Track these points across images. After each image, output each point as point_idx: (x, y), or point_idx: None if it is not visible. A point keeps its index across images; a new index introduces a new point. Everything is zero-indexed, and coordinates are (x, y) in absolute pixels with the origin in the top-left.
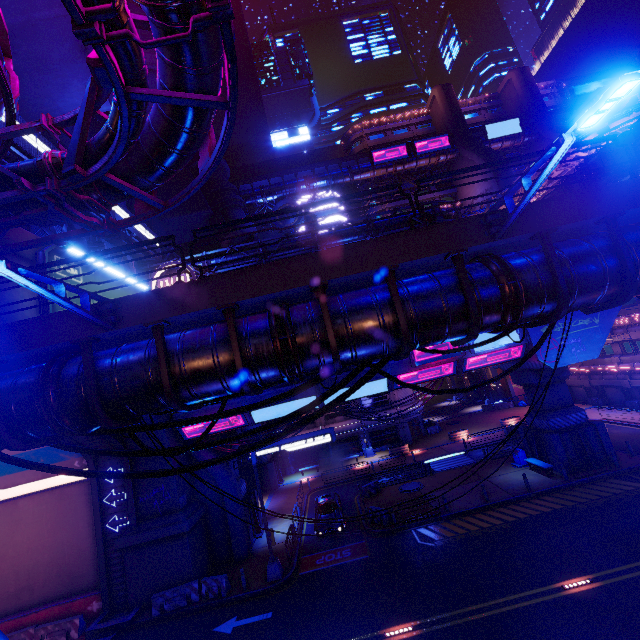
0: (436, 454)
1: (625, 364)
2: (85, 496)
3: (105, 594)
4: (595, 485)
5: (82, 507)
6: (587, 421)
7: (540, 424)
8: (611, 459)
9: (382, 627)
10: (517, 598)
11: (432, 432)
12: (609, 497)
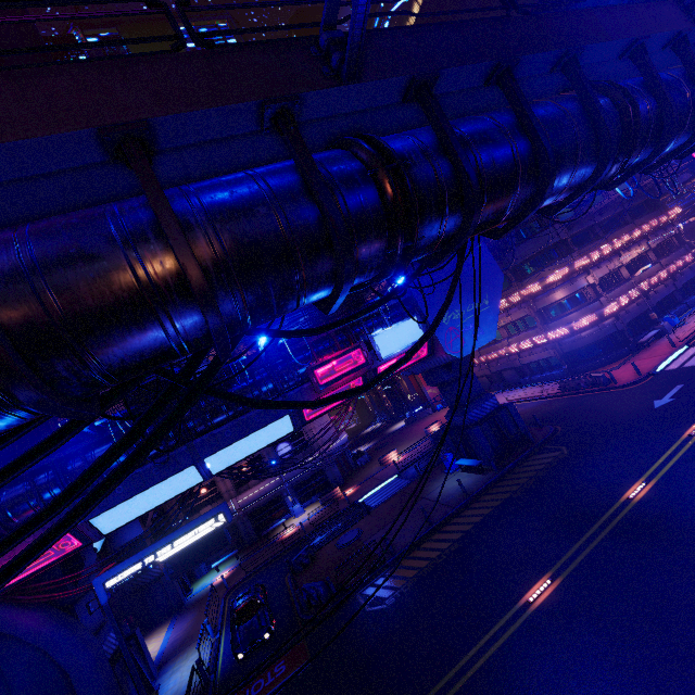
0: (370, 487)
1: (513, 345)
2: None
3: None
4: (521, 467)
5: None
6: (499, 405)
7: (461, 421)
8: (526, 436)
9: None
10: (488, 640)
11: (362, 463)
12: (536, 475)
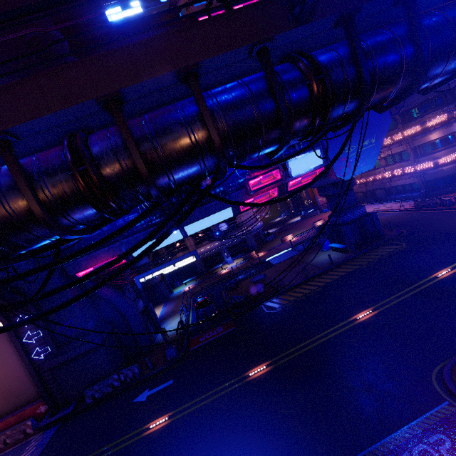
0: (273, 253)
1: (388, 172)
2: (6, 341)
3: (47, 400)
4: (371, 252)
5: (7, 349)
6: (366, 213)
7: (338, 221)
8: (380, 234)
9: (246, 371)
10: (329, 332)
11: (270, 239)
12: (380, 258)
